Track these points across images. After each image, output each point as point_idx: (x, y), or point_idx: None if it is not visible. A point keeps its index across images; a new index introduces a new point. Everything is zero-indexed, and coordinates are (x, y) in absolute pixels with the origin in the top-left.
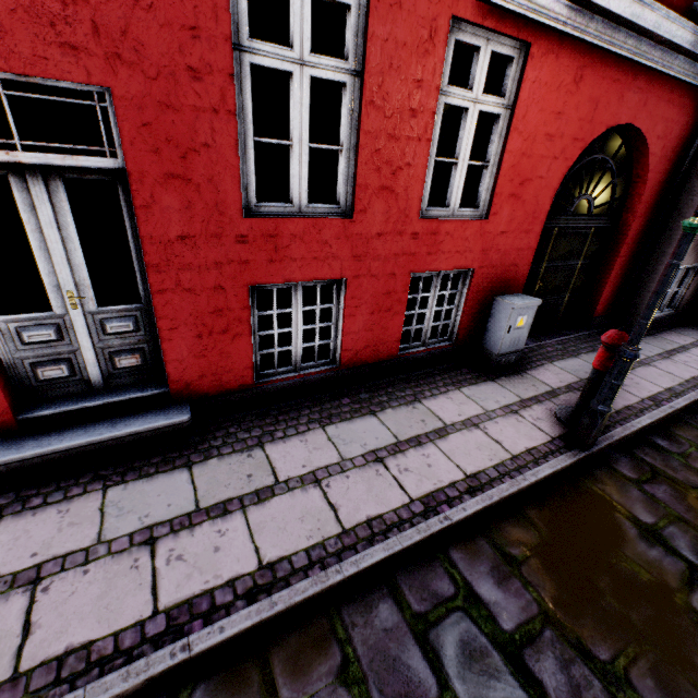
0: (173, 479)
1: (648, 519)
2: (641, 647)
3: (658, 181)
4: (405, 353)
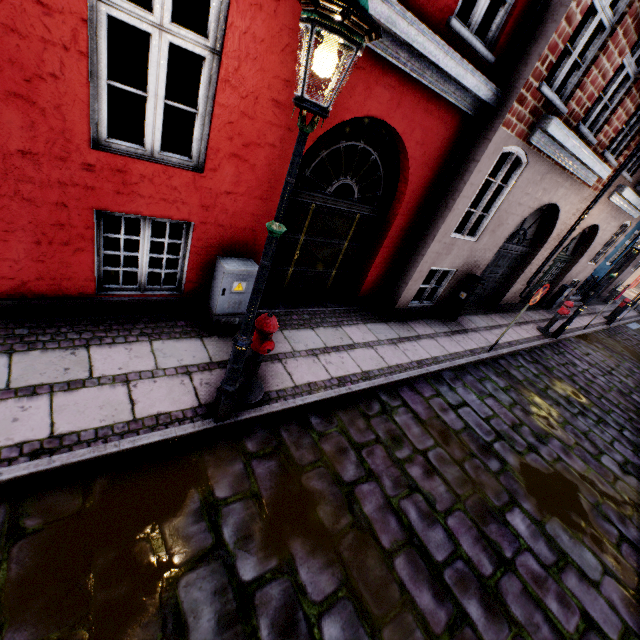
0: None
1: (223, 494)
2: (73, 631)
3: (421, 186)
4: (109, 294)
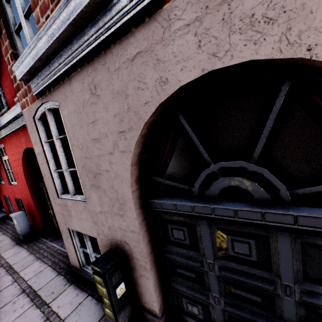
0: None
1: None
2: None
3: None
4: None
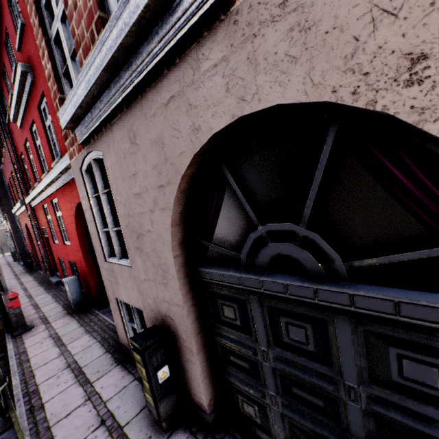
0: (42, 290)
1: None
2: None
3: None
4: None
